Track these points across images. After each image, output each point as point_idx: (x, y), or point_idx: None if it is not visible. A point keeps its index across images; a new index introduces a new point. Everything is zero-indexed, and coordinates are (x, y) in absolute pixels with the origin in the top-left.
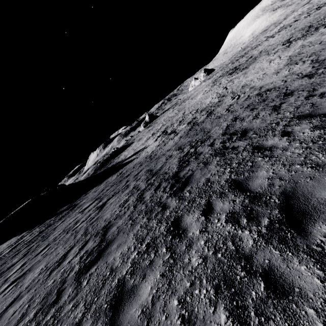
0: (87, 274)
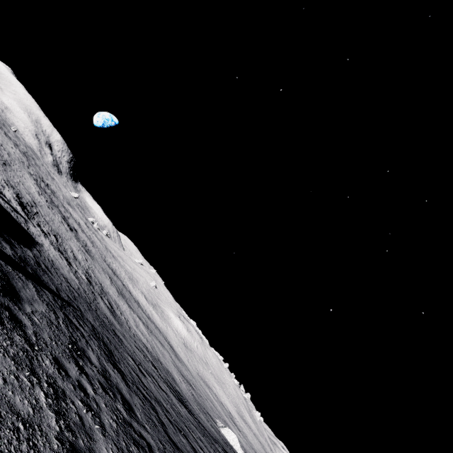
0: None
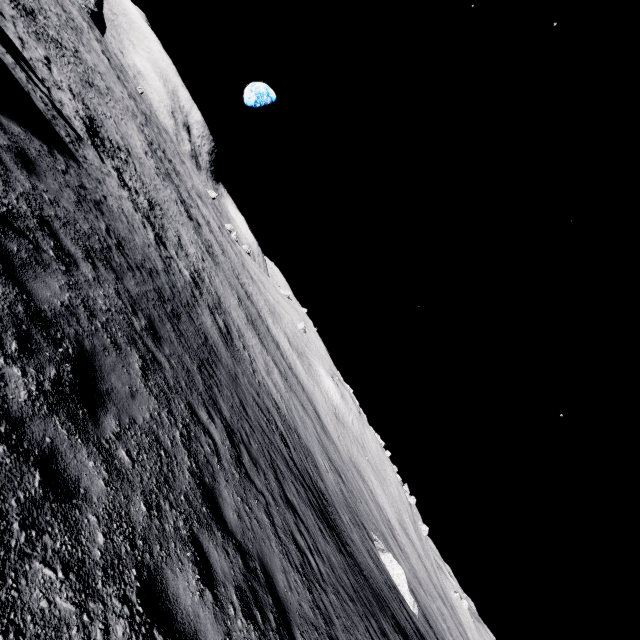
0: None
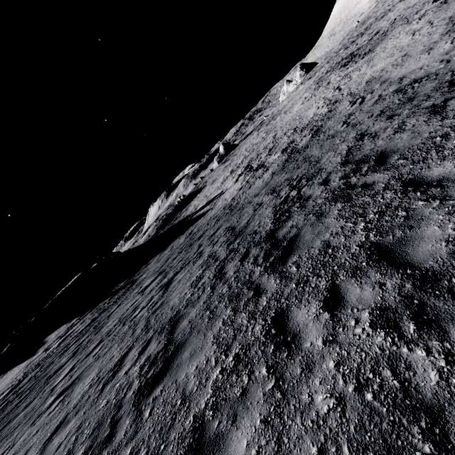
0: (150, 398)
